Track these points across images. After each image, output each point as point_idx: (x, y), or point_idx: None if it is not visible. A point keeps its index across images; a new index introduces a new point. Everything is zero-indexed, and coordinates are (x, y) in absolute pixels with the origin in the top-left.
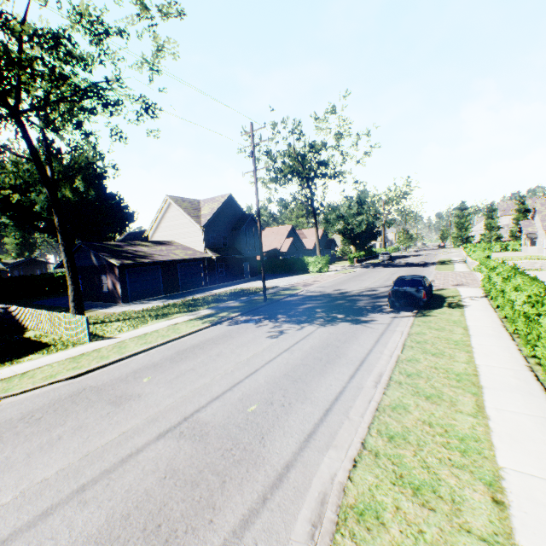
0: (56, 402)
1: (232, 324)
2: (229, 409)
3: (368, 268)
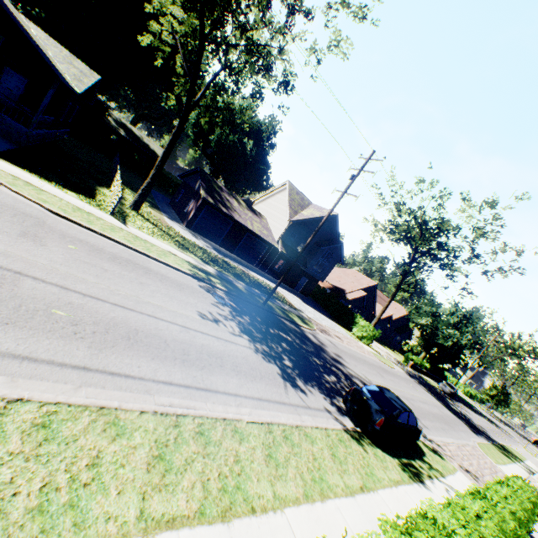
0: (11, 207)
1: (204, 287)
2: (48, 297)
3: (412, 378)
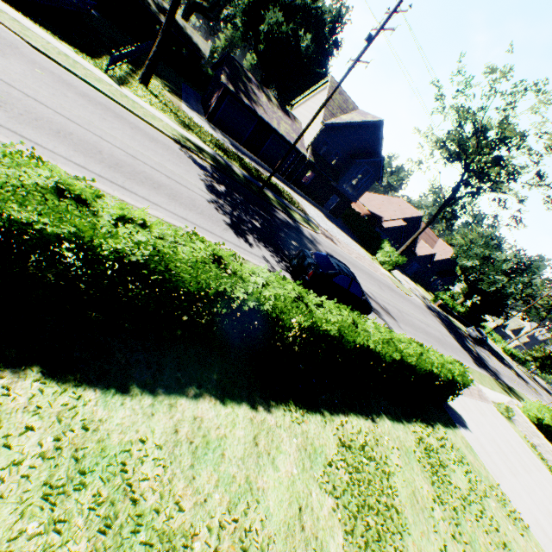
0: None
1: (186, 153)
2: None
3: (429, 310)
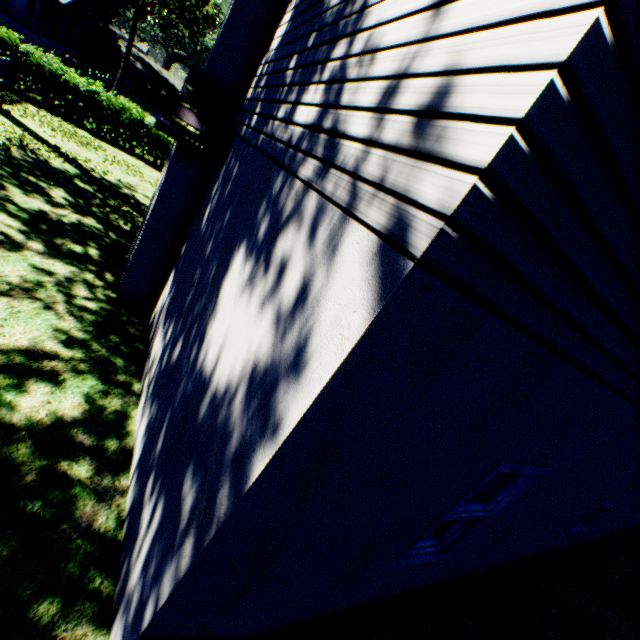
0: None
1: None
2: None
3: None
